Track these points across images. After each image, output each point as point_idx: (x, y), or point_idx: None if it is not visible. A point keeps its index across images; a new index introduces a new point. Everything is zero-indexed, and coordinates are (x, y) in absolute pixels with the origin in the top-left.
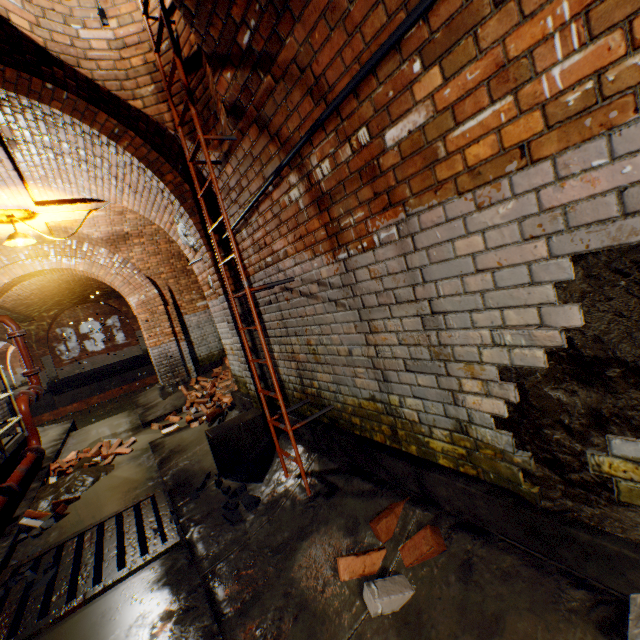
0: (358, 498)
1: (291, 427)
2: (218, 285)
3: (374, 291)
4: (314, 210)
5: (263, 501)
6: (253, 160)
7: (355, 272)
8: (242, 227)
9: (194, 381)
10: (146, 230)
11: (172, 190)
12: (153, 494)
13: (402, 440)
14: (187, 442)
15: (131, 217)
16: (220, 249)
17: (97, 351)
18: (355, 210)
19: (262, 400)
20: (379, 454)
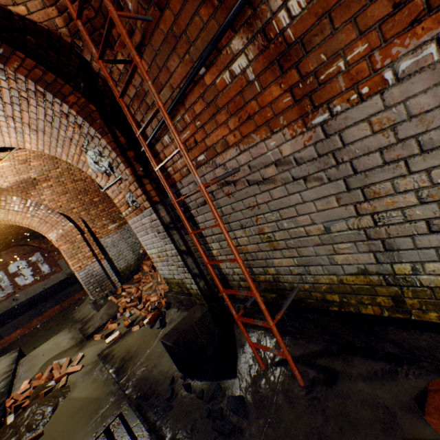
0: (373, 381)
1: (273, 322)
2: (143, 199)
3: (377, 148)
4: (272, 74)
5: (248, 400)
6: (176, 42)
7: (342, 133)
8: (163, 133)
9: (120, 290)
10: (51, 174)
11: (78, 111)
12: (120, 412)
13: (412, 309)
14: (135, 347)
15: (35, 164)
16: (138, 164)
17: (28, 284)
18: (349, 47)
19: (226, 300)
20: (384, 329)
